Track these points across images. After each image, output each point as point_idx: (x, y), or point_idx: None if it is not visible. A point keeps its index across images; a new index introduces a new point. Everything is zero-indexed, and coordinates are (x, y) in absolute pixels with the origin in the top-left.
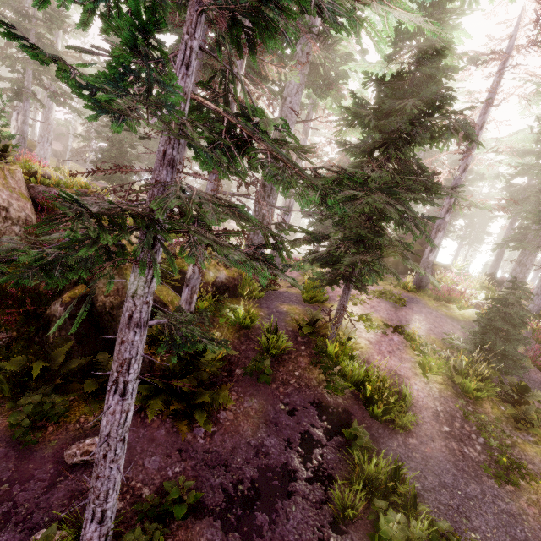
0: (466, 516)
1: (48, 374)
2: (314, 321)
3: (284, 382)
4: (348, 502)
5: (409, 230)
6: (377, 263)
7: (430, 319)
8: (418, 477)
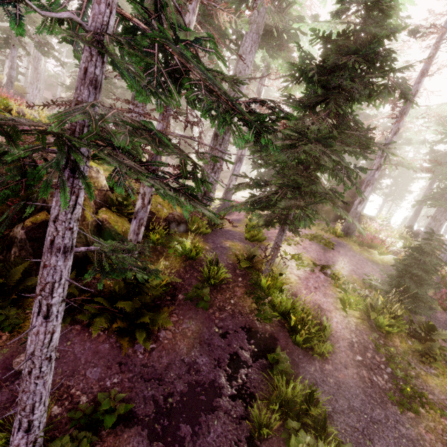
0: (369, 439)
1: (7, 288)
2: (252, 257)
3: (220, 308)
4: (265, 420)
5: (342, 181)
6: (309, 208)
7: (354, 262)
8: (330, 400)
